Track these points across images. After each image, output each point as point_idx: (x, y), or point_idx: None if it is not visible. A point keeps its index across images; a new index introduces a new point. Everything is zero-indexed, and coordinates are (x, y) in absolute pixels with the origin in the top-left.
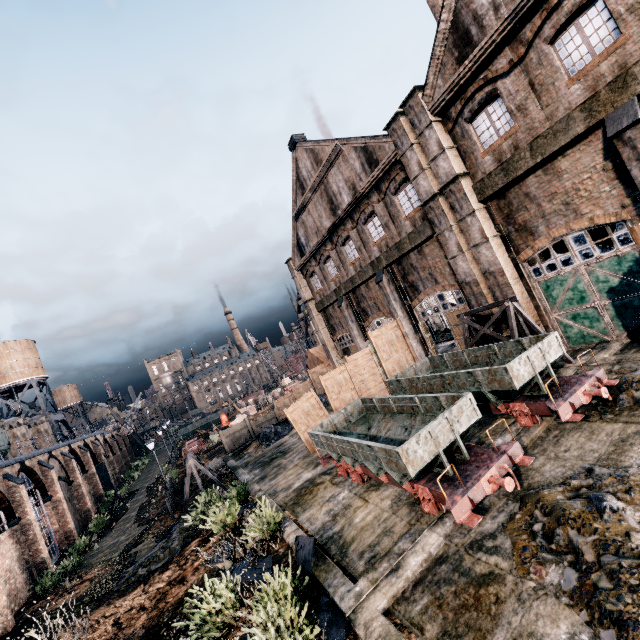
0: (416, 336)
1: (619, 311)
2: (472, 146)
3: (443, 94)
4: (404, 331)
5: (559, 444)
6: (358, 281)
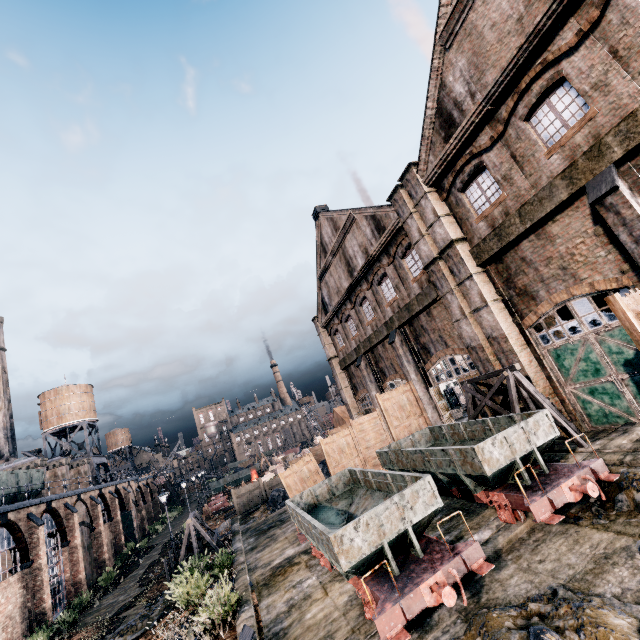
0: (431, 401)
1: None
2: (466, 213)
3: (434, 168)
4: (417, 395)
5: (537, 551)
6: (375, 341)
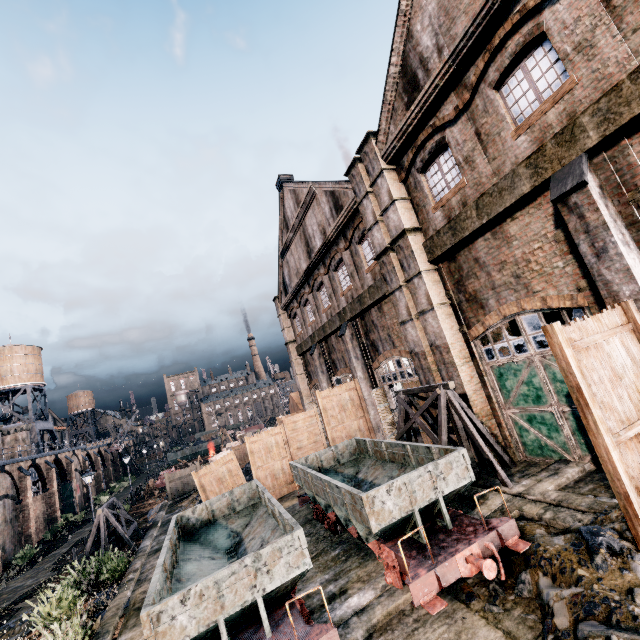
0: None
1: (581, 424)
2: (424, 199)
3: (394, 141)
4: (362, 395)
5: (411, 639)
6: (328, 330)
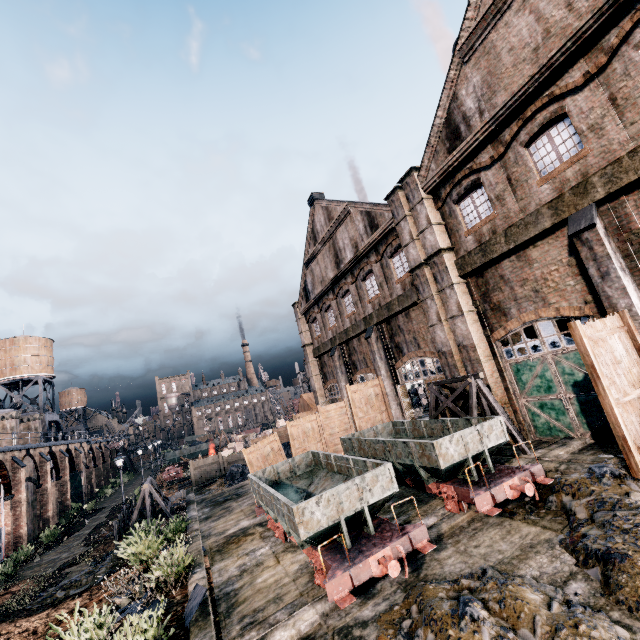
0: (397, 398)
1: (583, 407)
2: (457, 225)
3: (434, 176)
4: (385, 391)
5: (474, 538)
6: (351, 334)
